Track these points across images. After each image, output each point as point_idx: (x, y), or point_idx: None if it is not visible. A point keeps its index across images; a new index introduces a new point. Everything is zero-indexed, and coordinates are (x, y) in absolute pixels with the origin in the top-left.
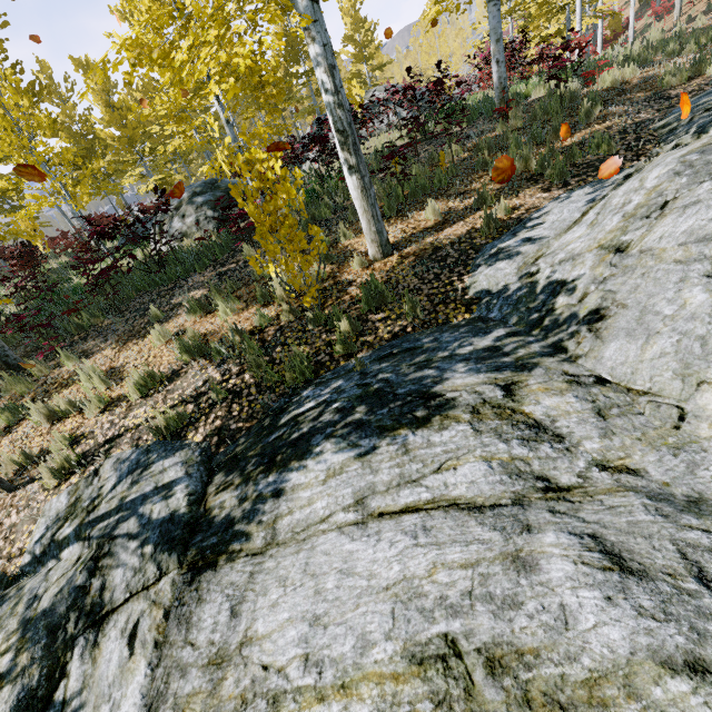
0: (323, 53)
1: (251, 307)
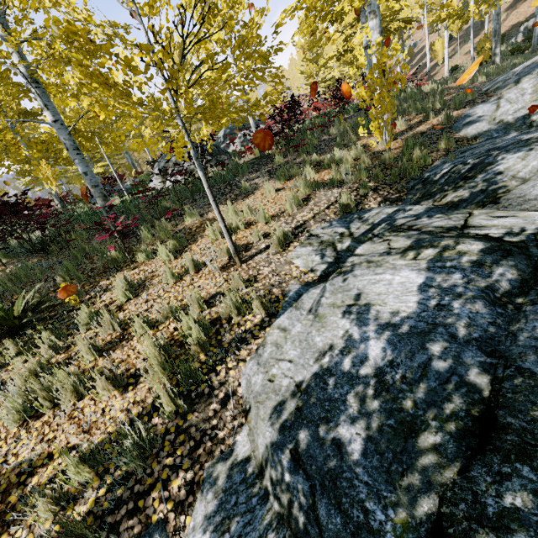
0: (379, 24)
1: (323, 171)
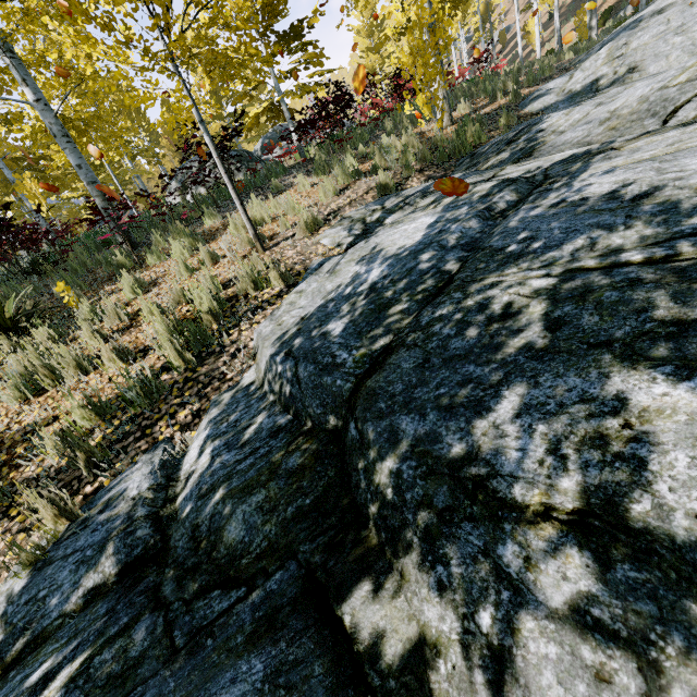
0: None
1: (368, 162)
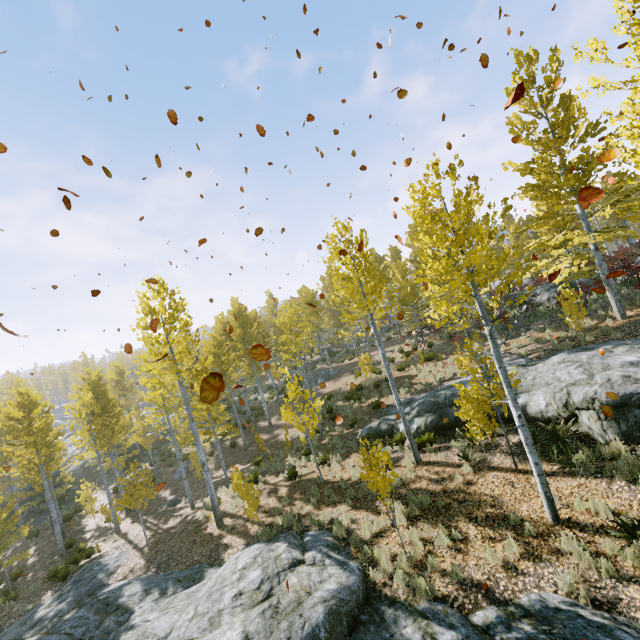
0: (598, 261)
1: (559, 331)
